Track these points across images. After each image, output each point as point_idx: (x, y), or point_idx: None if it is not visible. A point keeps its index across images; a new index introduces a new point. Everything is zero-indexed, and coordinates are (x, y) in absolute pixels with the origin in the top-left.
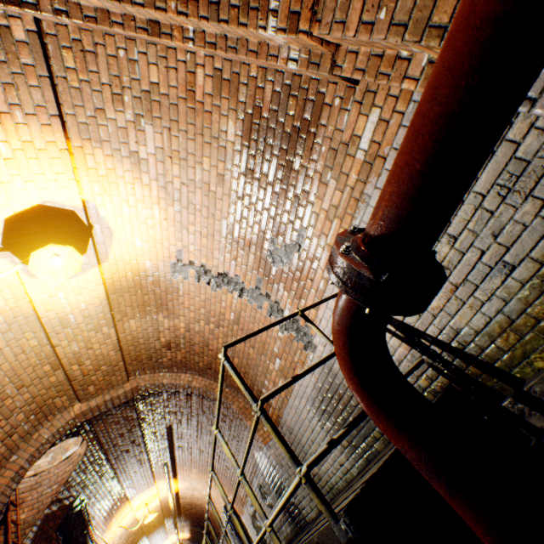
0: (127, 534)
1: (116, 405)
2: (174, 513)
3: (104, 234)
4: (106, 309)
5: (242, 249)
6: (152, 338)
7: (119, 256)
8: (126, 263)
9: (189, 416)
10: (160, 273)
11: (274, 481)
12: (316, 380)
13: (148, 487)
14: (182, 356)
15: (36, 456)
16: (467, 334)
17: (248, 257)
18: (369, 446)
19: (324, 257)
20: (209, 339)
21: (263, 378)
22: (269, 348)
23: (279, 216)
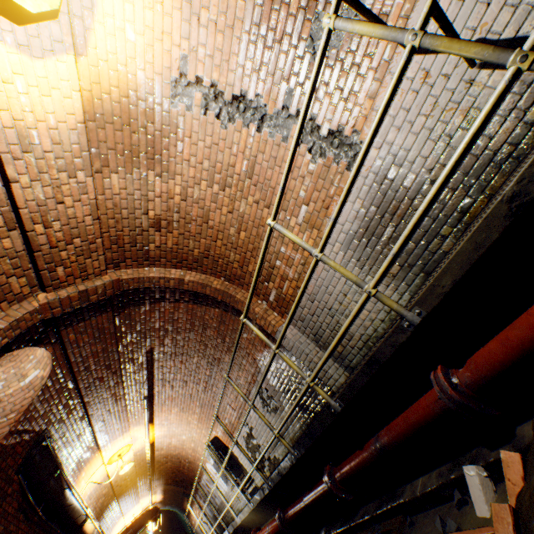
0: (96, 494)
1: (91, 306)
2: (150, 466)
3: None
4: (83, 141)
5: (270, 47)
6: (138, 211)
7: (102, 51)
8: (111, 69)
9: (175, 334)
10: (155, 96)
11: (282, 377)
12: (361, 205)
13: (122, 434)
14: (173, 242)
15: None
16: None
17: (277, 59)
18: (432, 254)
19: (396, 6)
20: (210, 211)
21: (279, 246)
22: (291, 198)
23: None
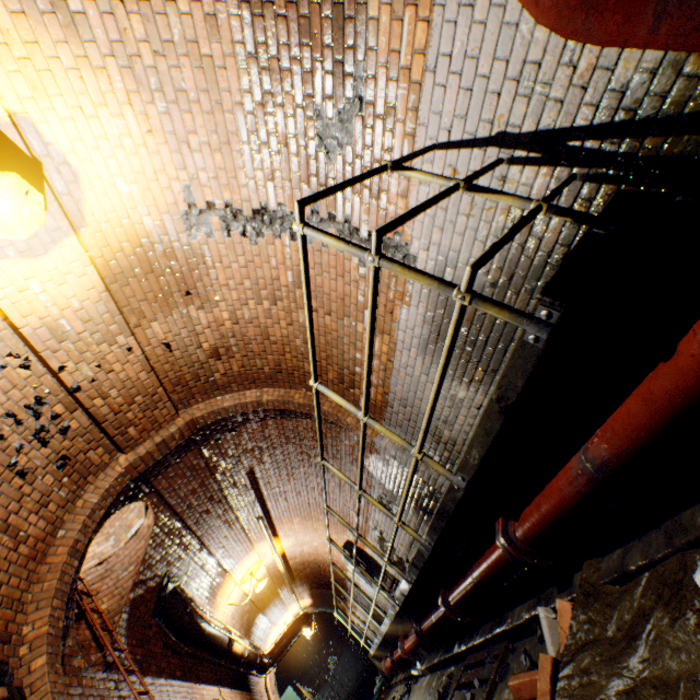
0: (239, 613)
1: (174, 451)
2: (287, 577)
3: (64, 176)
4: (112, 307)
5: (277, 153)
6: (191, 347)
7: (100, 215)
8: (115, 228)
9: (272, 451)
10: (170, 235)
11: (397, 482)
12: (425, 309)
13: (247, 554)
14: (238, 365)
15: (92, 527)
16: (639, 86)
17: (289, 163)
18: None
19: (401, 97)
20: (268, 327)
21: (353, 352)
22: (351, 303)
23: (318, 61)
